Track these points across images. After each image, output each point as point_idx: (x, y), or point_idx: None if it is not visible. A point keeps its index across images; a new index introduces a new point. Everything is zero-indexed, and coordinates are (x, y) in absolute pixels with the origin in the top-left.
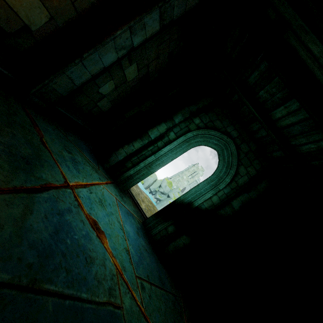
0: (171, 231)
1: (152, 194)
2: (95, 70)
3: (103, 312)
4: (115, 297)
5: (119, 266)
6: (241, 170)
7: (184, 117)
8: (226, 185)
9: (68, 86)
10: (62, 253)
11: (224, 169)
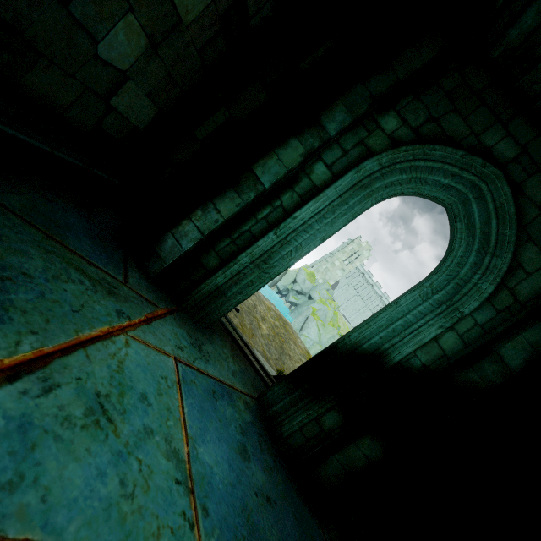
0: (331, 425)
1: (281, 295)
2: None
3: None
4: None
5: None
6: (529, 257)
7: (354, 116)
8: (482, 303)
9: None
10: None
11: (473, 257)
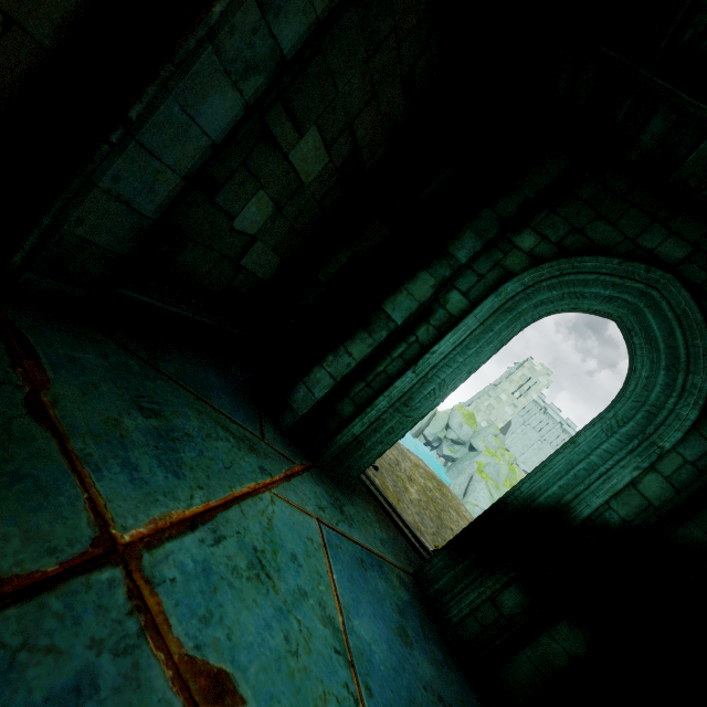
0: (512, 607)
1: (431, 448)
2: (189, 161)
3: None
4: None
5: None
6: None
7: (485, 240)
8: (687, 433)
9: (125, 223)
10: None
11: (662, 377)
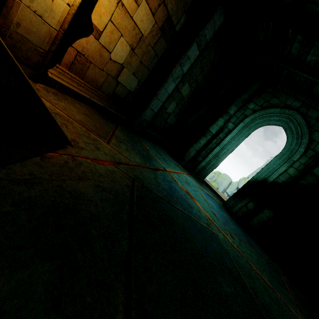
0: (251, 207)
1: None
2: (164, 99)
3: (206, 229)
4: (212, 229)
5: (210, 217)
6: (316, 137)
7: (238, 107)
8: (301, 156)
9: (151, 114)
10: (176, 197)
11: (295, 141)
